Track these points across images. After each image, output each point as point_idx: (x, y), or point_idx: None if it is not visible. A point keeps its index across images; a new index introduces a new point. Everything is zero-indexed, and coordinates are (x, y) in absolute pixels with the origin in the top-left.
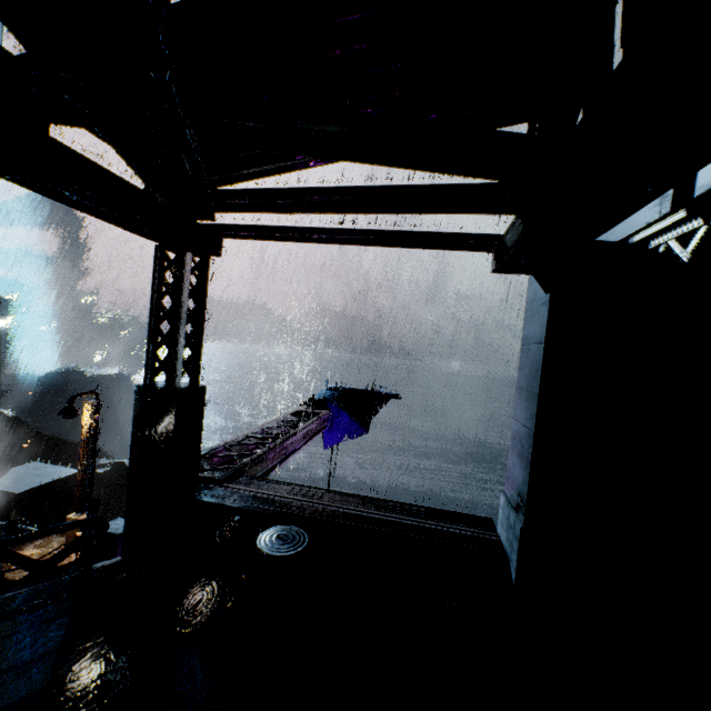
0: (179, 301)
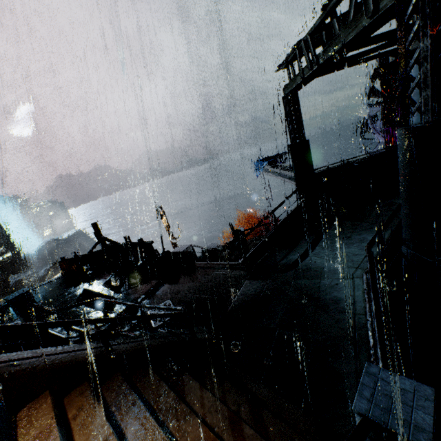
0: (300, 110)
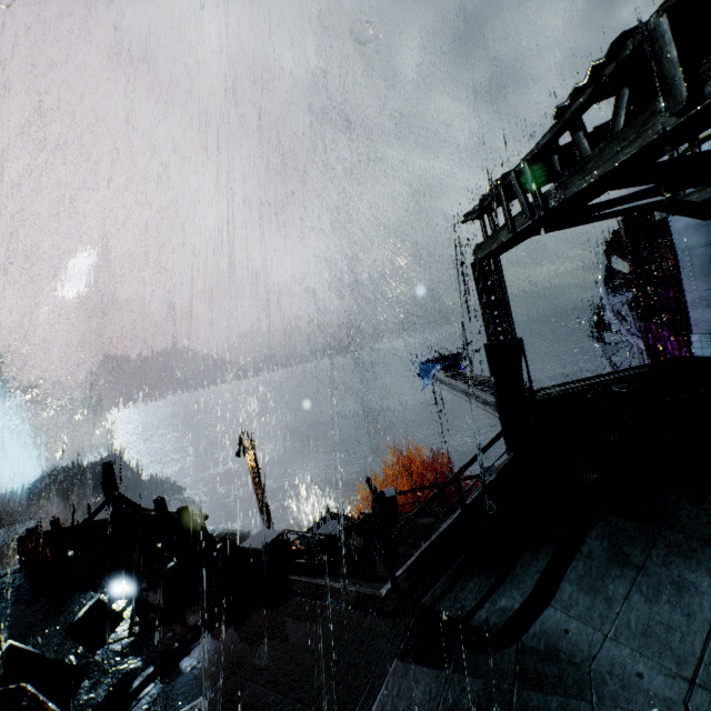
0: (505, 287)
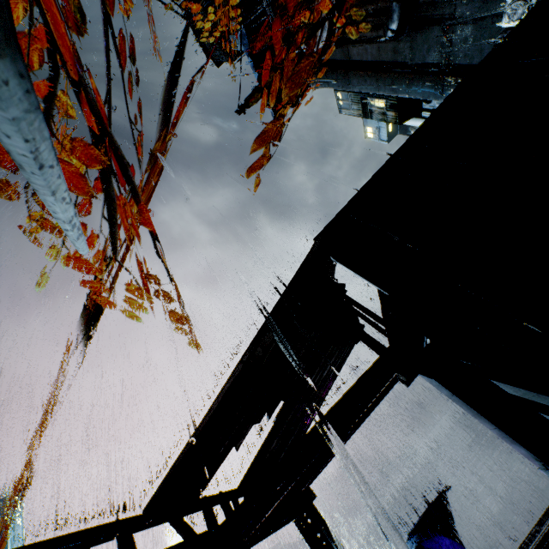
0: (326, 539)
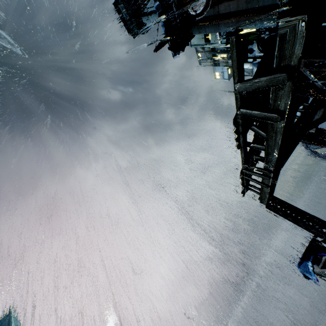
0: (292, 205)
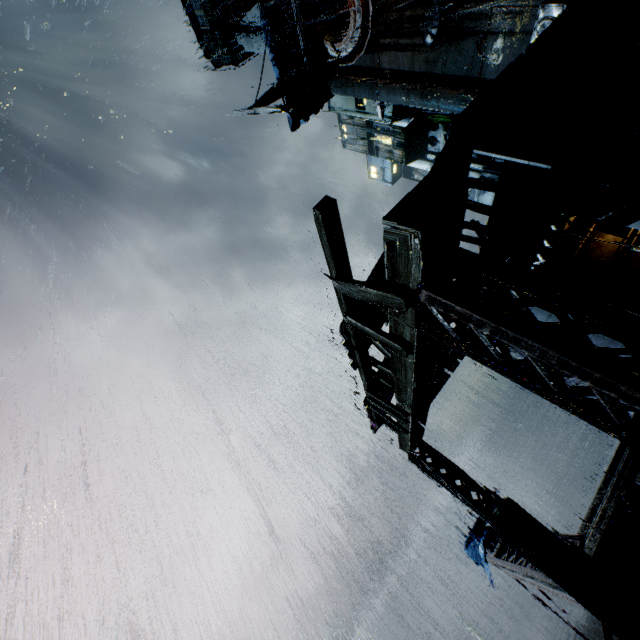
0: (449, 461)
